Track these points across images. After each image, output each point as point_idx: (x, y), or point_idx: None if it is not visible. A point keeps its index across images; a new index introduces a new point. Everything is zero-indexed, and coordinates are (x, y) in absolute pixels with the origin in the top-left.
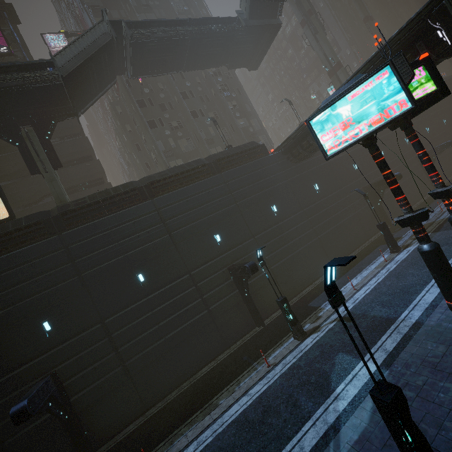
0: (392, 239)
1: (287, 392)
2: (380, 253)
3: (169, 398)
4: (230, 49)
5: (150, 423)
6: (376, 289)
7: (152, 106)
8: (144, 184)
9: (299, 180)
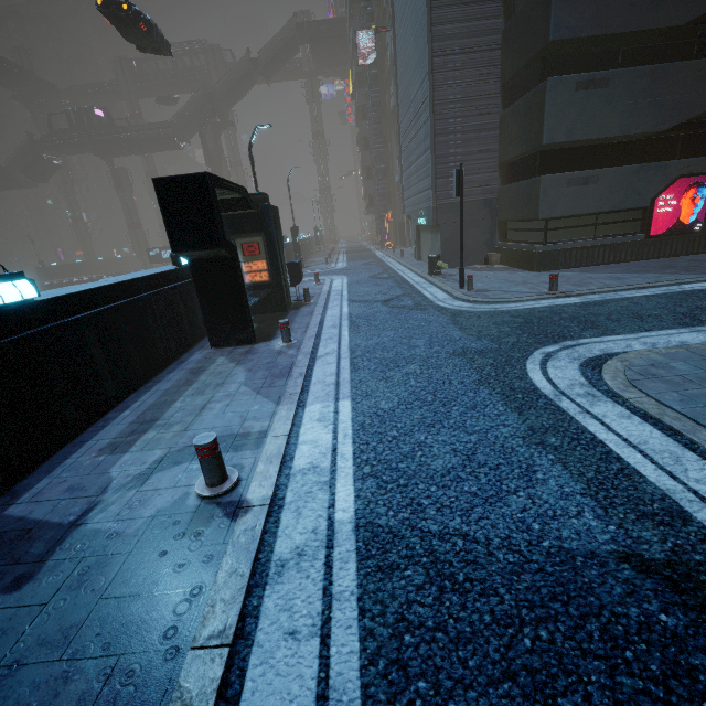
0: None
1: None
2: None
3: None
4: None
5: None
6: None
7: None
8: None
9: None
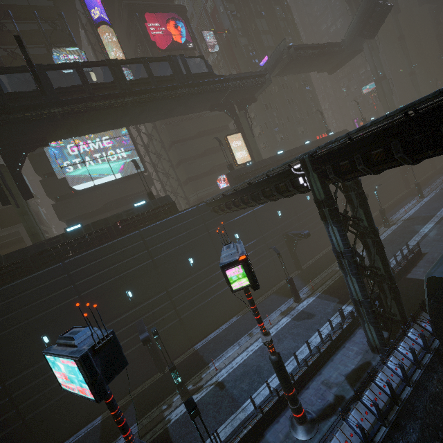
0: (421, 191)
1: (396, 236)
2: (411, 199)
3: (323, 253)
4: (328, 61)
5: (323, 258)
6: (419, 210)
7: (266, 94)
8: (305, 149)
9: None
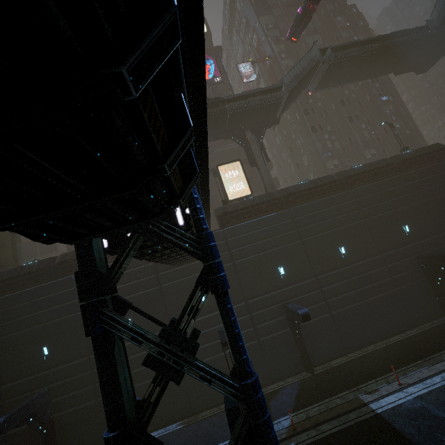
0: None
1: None
2: None
3: (368, 350)
4: (407, 56)
5: (360, 361)
6: None
7: (314, 114)
8: (343, 177)
9: None
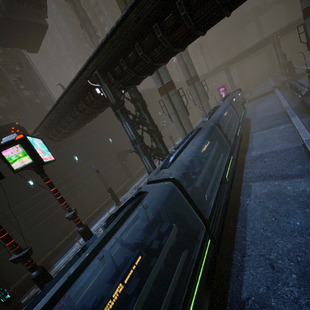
0: (115, 198)
1: None
2: (113, 204)
3: None
4: None
5: None
6: None
7: None
8: None
9: (59, 155)
